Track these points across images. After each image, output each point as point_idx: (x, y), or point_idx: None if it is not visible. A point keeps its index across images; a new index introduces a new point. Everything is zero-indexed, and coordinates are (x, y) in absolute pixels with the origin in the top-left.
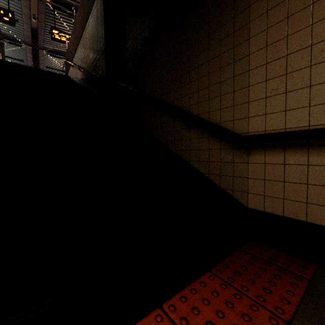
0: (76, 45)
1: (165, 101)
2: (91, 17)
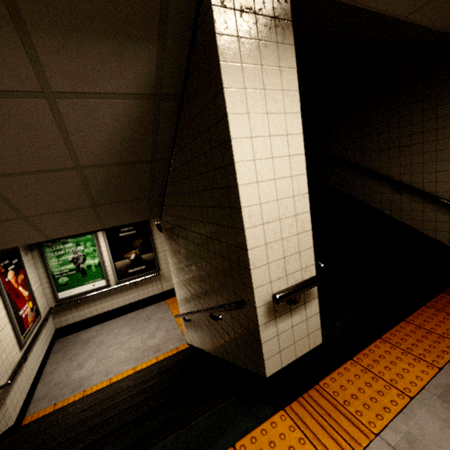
0: None
1: (368, 168)
2: None
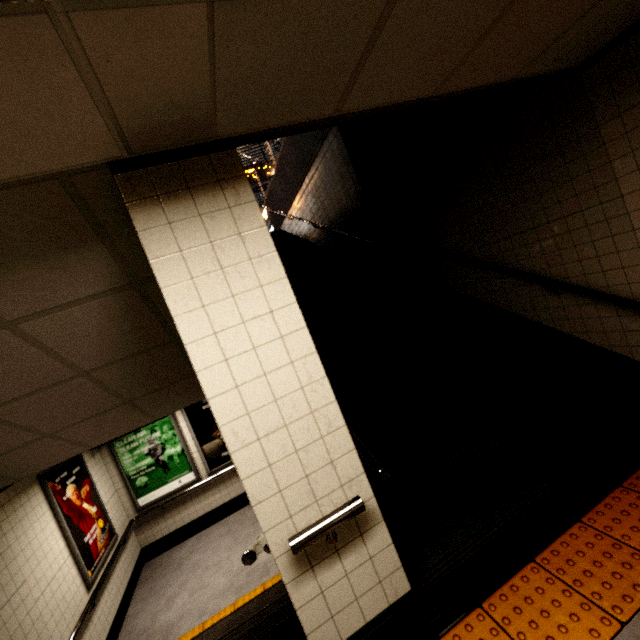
0: (294, 193)
1: (502, 262)
2: (321, 161)
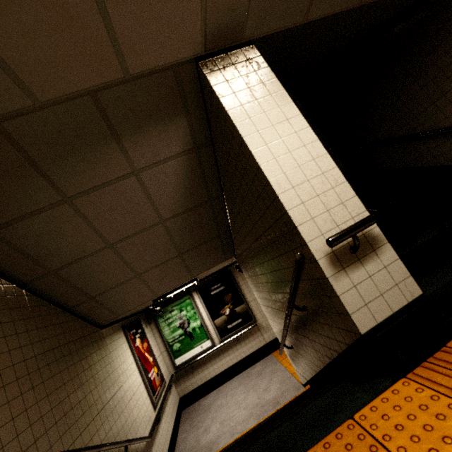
0: None
1: (423, 131)
2: None
